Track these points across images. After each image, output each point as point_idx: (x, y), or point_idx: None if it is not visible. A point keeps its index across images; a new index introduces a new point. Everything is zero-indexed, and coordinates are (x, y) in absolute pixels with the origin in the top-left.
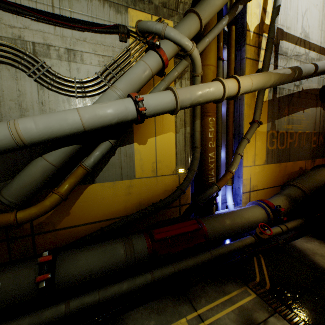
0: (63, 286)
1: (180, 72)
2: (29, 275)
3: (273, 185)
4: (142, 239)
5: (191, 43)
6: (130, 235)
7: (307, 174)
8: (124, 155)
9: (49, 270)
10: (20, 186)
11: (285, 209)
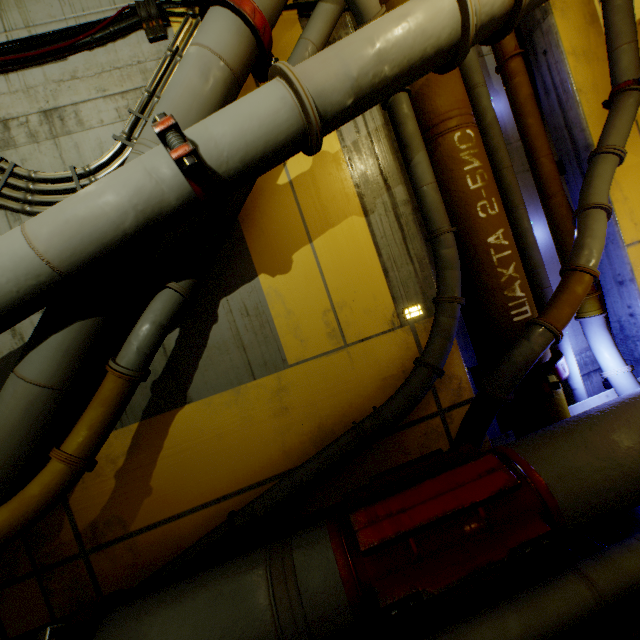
0: None
1: (318, 41)
2: None
3: None
4: (322, 550)
5: None
6: (292, 534)
7: None
8: (242, 313)
9: None
10: None
11: None
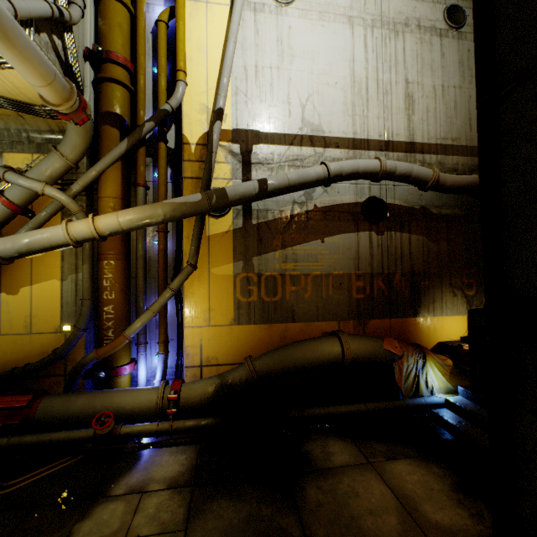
0: None
1: (51, 212)
2: None
3: None
4: None
5: (37, 185)
6: None
7: (285, 346)
8: None
9: None
10: None
11: (201, 398)
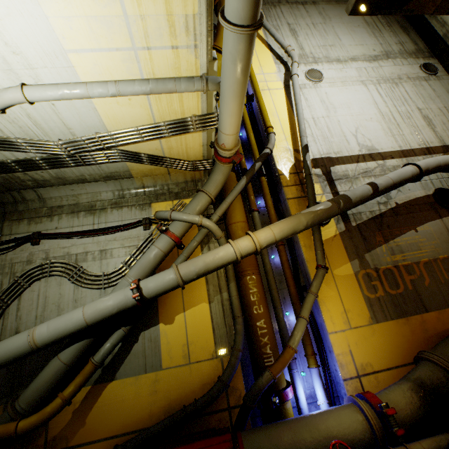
0: None
1: (199, 240)
2: None
3: (410, 359)
4: None
5: (197, 217)
6: None
7: None
8: (149, 339)
9: None
10: (33, 389)
11: (411, 410)
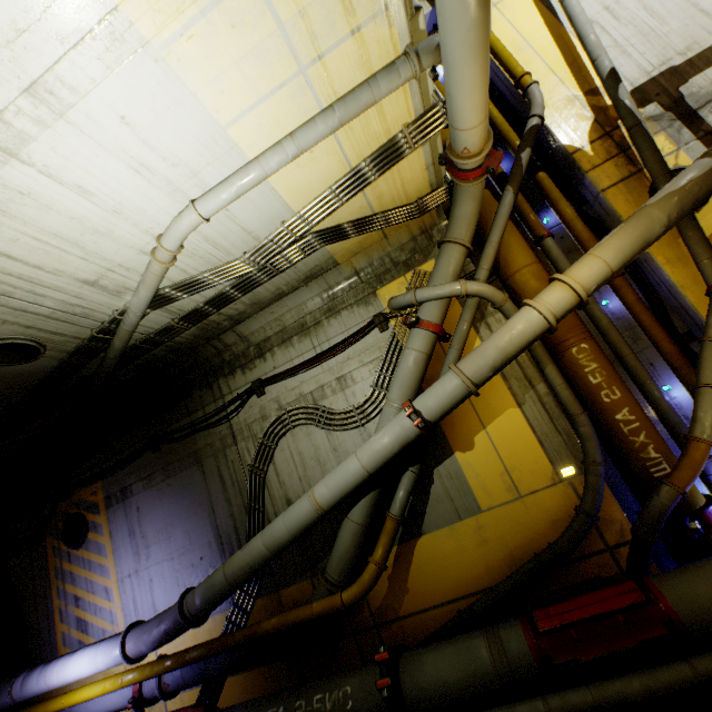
0: (415, 705)
1: (469, 319)
2: (374, 682)
3: None
4: (516, 630)
5: (456, 286)
6: (498, 622)
7: None
8: (447, 477)
9: (388, 674)
10: (338, 558)
11: None
